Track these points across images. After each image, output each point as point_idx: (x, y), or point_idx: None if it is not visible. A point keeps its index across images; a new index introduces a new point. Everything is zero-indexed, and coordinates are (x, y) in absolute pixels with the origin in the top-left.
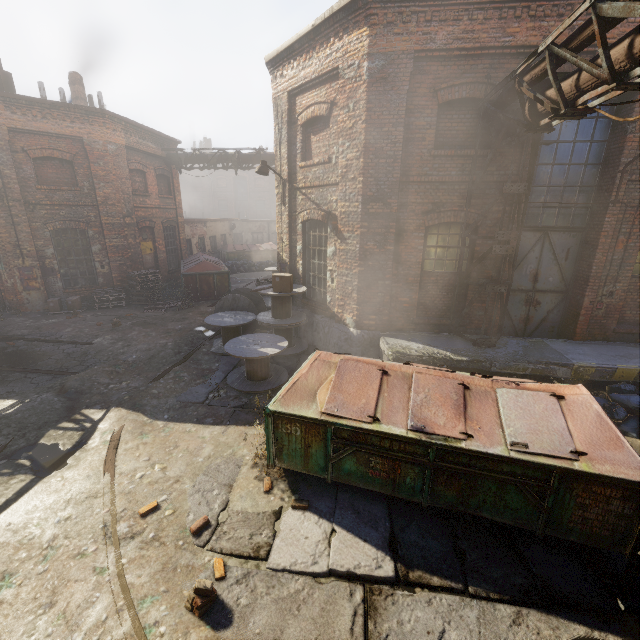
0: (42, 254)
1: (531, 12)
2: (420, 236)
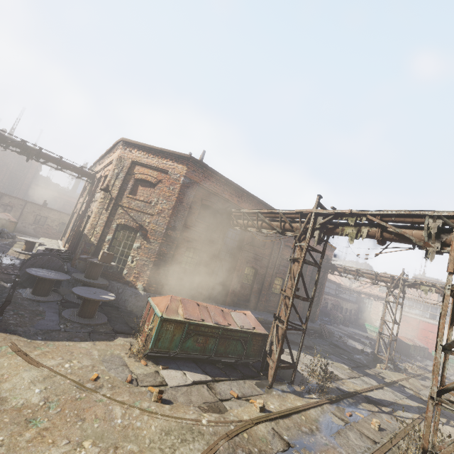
0: None
1: (230, 191)
2: (184, 250)
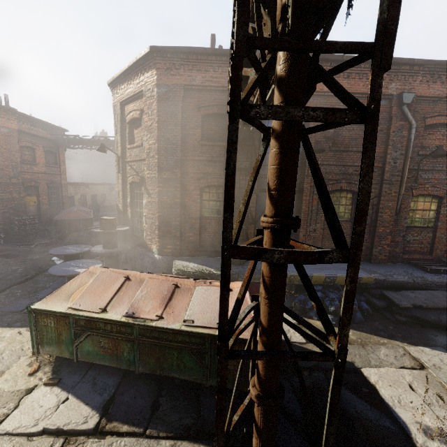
0: None
1: None
2: (197, 193)
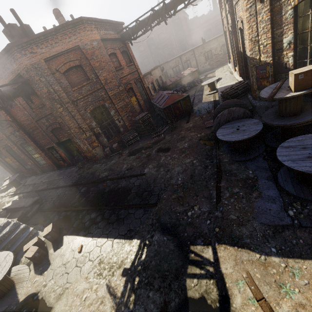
0: (91, 127)
1: None
2: None
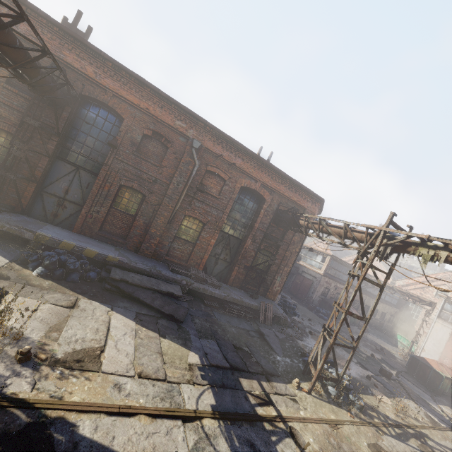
0: None
1: (77, 52)
2: None
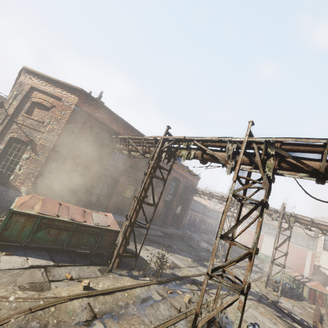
0: None
1: (118, 124)
2: (71, 165)
